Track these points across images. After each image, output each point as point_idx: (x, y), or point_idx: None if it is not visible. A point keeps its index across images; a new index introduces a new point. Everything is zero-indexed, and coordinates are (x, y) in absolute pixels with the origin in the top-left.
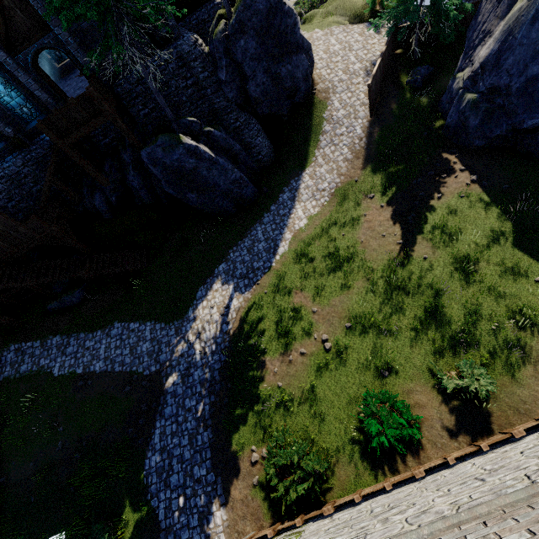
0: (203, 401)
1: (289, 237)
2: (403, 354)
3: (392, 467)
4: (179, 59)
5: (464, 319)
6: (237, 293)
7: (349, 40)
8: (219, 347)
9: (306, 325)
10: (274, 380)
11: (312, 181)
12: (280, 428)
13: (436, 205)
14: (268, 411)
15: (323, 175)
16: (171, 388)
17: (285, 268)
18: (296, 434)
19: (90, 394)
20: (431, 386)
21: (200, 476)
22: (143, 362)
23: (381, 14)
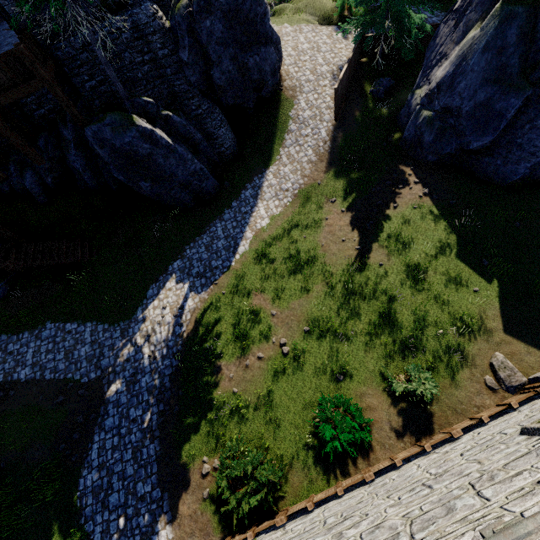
0: (150, 410)
1: (250, 236)
2: (358, 359)
3: (344, 470)
4: (135, 29)
5: (413, 325)
6: (192, 293)
7: (317, 41)
8: (171, 351)
9: (264, 328)
10: (229, 386)
11: (276, 180)
12: (234, 436)
13: (392, 214)
14: (222, 419)
15: (287, 175)
16: (113, 397)
17: (245, 268)
18: (250, 441)
19: (12, 407)
20: (382, 390)
21: (145, 493)
22: (81, 368)
23: (349, 20)
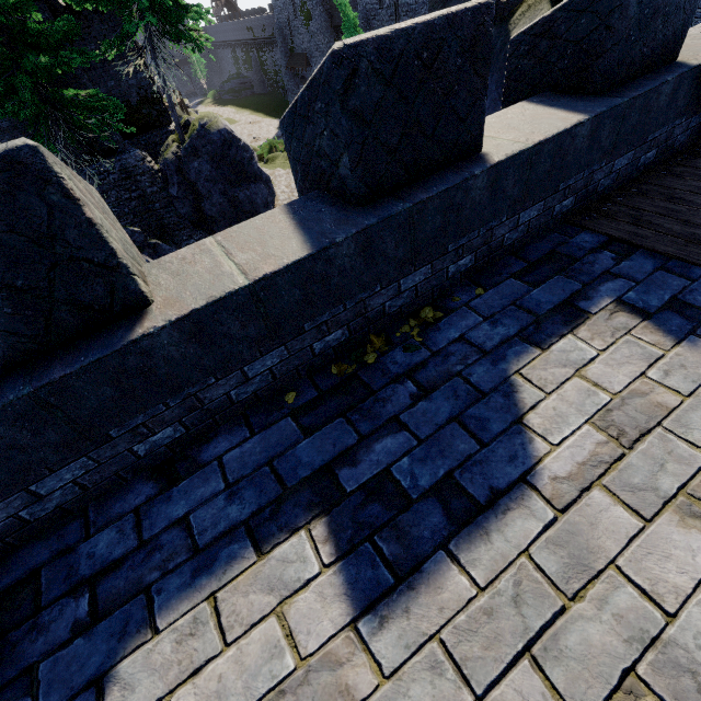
0: None
1: None
2: None
3: None
4: (123, 171)
5: None
6: None
7: None
8: None
9: None
10: None
11: None
12: None
13: None
14: None
15: None
16: None
17: None
18: None
19: None
20: None
21: None
22: None
23: None
